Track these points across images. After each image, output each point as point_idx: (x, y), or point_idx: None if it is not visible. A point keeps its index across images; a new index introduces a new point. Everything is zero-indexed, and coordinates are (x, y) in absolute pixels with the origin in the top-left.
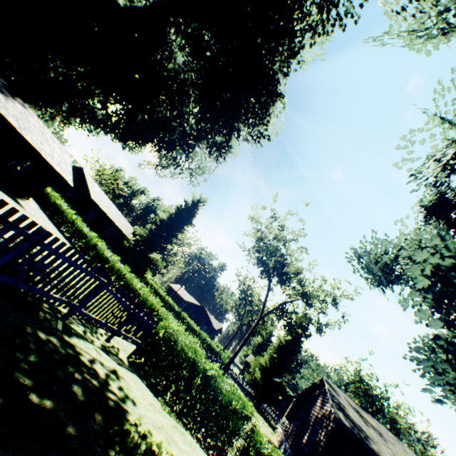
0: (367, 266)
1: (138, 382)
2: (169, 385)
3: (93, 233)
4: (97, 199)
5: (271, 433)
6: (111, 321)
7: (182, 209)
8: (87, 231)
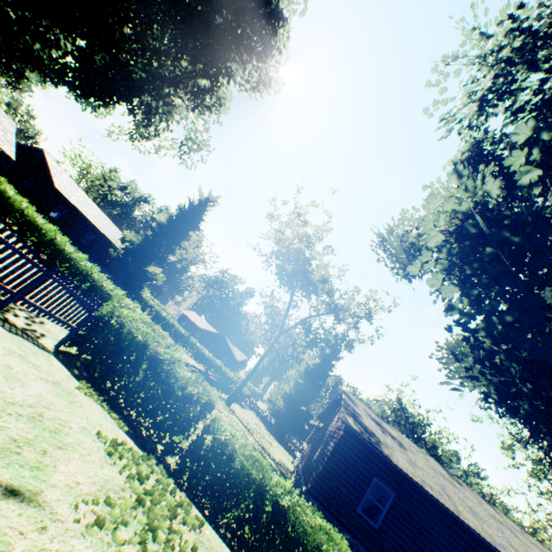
0: (394, 254)
1: (41, 355)
2: (107, 373)
3: (52, 226)
4: (66, 191)
5: (289, 461)
6: None
7: (186, 209)
8: (42, 223)
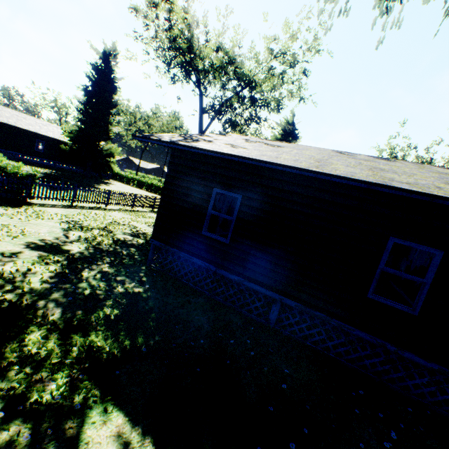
0: None
1: None
2: None
3: None
4: None
5: None
6: None
7: (93, 75)
8: None
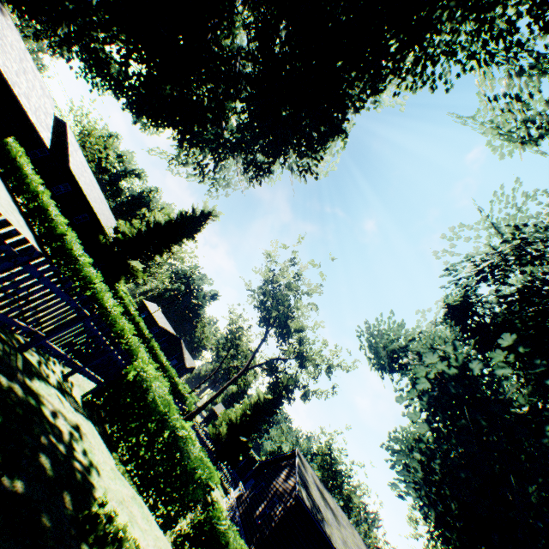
0: (375, 346)
1: (95, 434)
2: (128, 439)
3: (63, 218)
4: (77, 172)
5: (221, 496)
6: (78, 356)
7: (187, 217)
8: (54, 214)
